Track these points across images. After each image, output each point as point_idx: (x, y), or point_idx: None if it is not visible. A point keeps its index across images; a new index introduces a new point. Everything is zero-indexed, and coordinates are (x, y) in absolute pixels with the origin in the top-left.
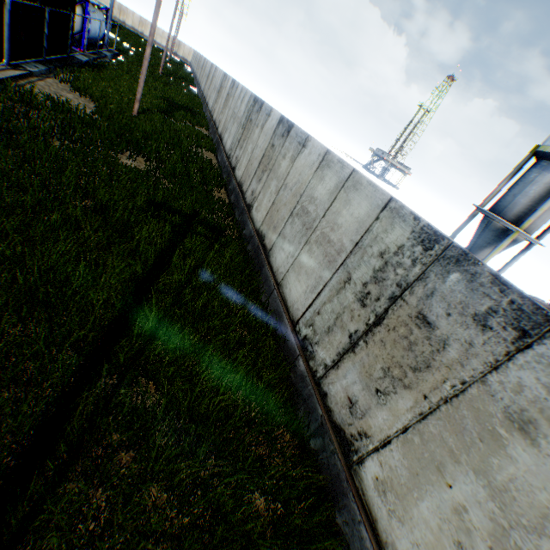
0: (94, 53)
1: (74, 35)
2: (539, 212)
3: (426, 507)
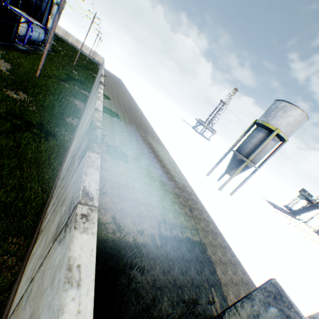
0: (33, 47)
1: (21, 36)
2: (256, 152)
3: (32, 262)
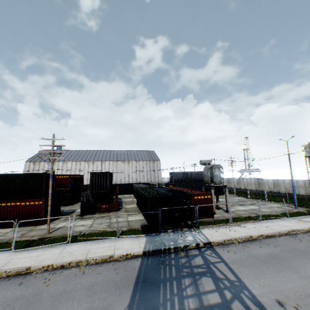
0: None
1: None
2: None
3: None
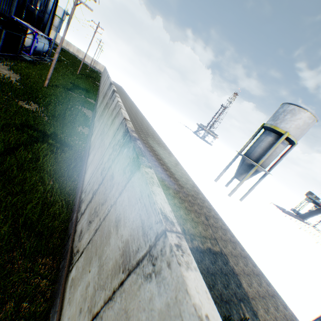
0: (38, 58)
1: (26, 47)
2: (266, 156)
3: (79, 290)
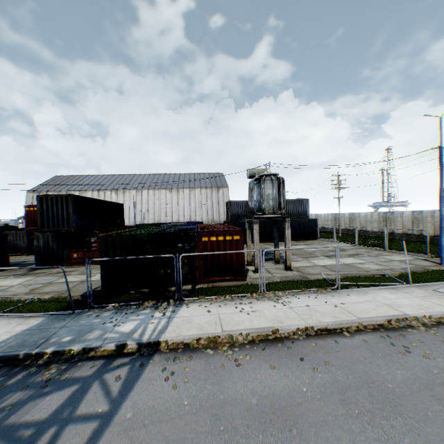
0: None
1: None
2: None
3: None
